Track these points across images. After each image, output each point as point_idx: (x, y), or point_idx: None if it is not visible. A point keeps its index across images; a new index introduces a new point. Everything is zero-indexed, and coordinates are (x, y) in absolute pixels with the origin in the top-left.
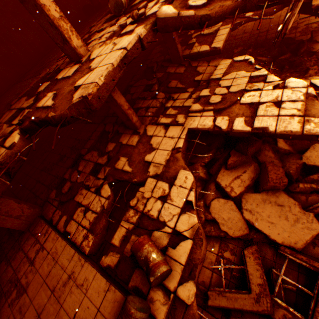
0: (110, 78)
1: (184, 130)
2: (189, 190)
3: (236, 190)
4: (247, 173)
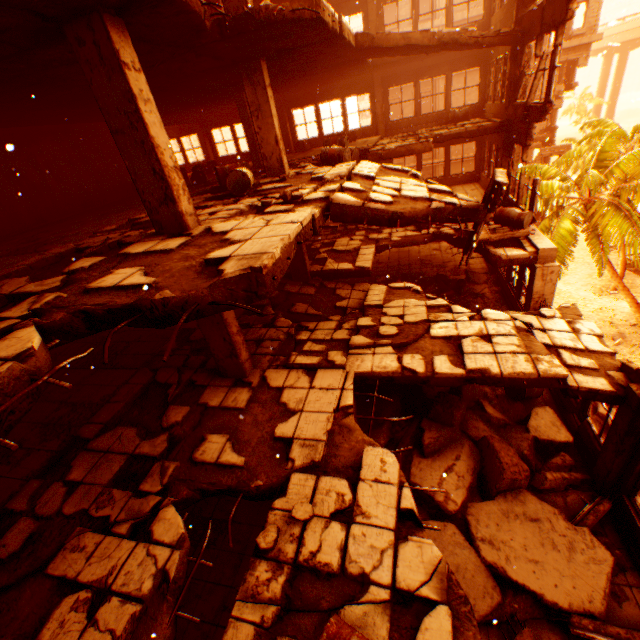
0: (285, 253)
1: (348, 375)
2: (398, 485)
3: (455, 495)
4: (462, 459)
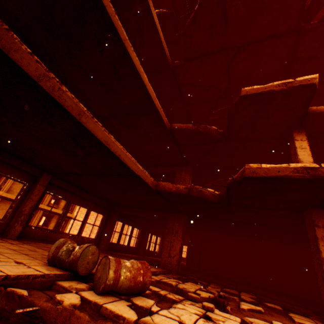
0: (277, 169)
1: None
2: None
3: None
4: None
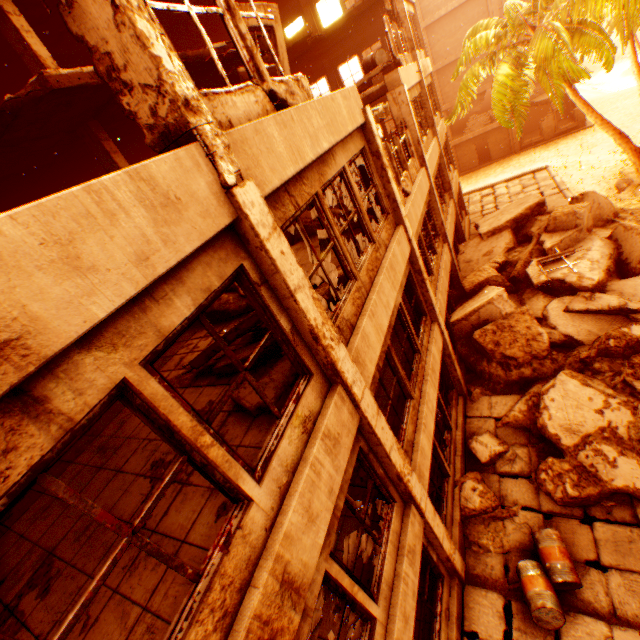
0: (77, 76)
1: None
2: None
3: None
4: None
